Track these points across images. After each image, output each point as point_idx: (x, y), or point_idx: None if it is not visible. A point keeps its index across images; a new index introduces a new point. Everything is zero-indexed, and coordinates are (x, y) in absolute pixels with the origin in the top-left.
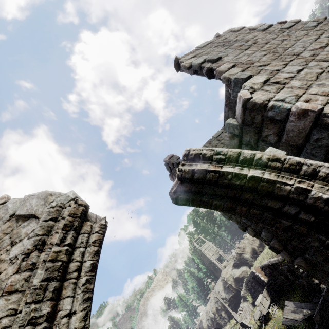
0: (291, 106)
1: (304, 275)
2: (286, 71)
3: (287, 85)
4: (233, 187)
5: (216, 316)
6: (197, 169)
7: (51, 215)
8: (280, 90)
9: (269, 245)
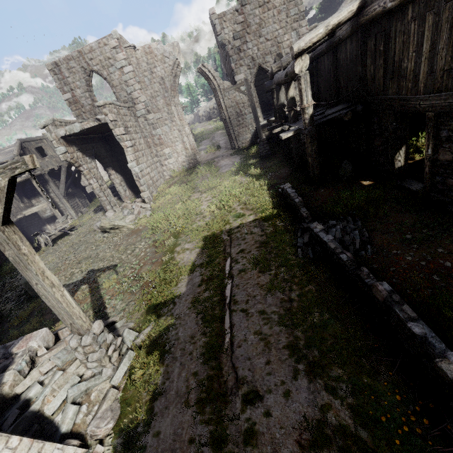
0: (232, 63)
1: None
2: (247, 45)
3: (240, 54)
4: (207, 76)
5: (210, 112)
6: (203, 70)
7: (174, 63)
8: (236, 55)
9: None
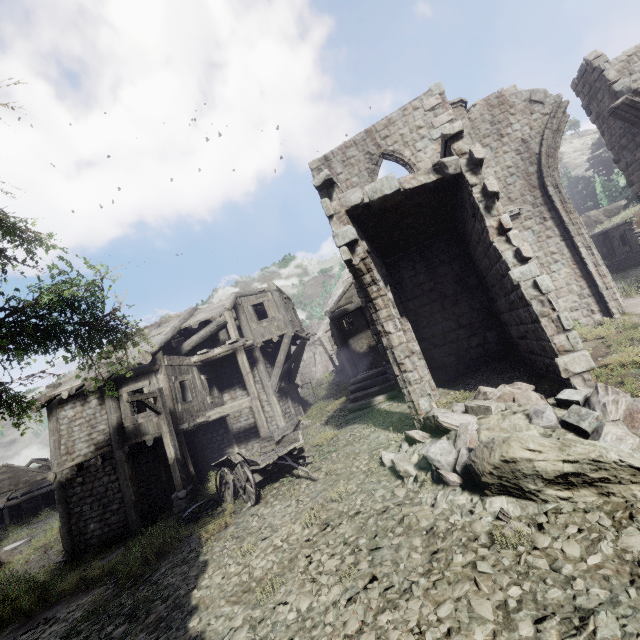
0: None
1: (633, 239)
2: None
3: None
4: None
5: None
6: (635, 101)
7: (558, 105)
8: None
9: (628, 179)
